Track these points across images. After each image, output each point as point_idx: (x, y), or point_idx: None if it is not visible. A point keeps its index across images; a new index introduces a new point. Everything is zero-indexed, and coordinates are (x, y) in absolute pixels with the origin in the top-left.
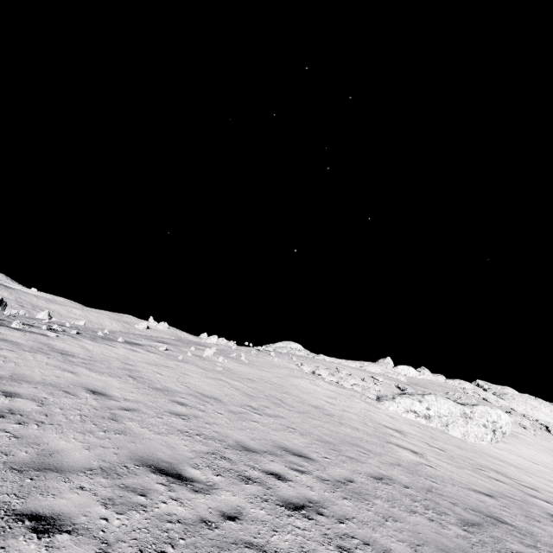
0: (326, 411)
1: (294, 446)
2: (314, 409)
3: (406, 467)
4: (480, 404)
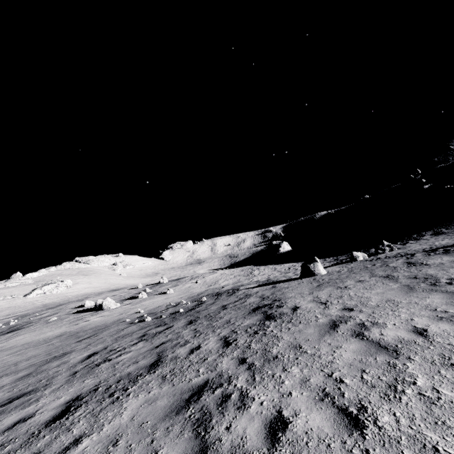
0: (13, 306)
1: (17, 311)
2: (9, 307)
3: (40, 304)
4: (62, 280)
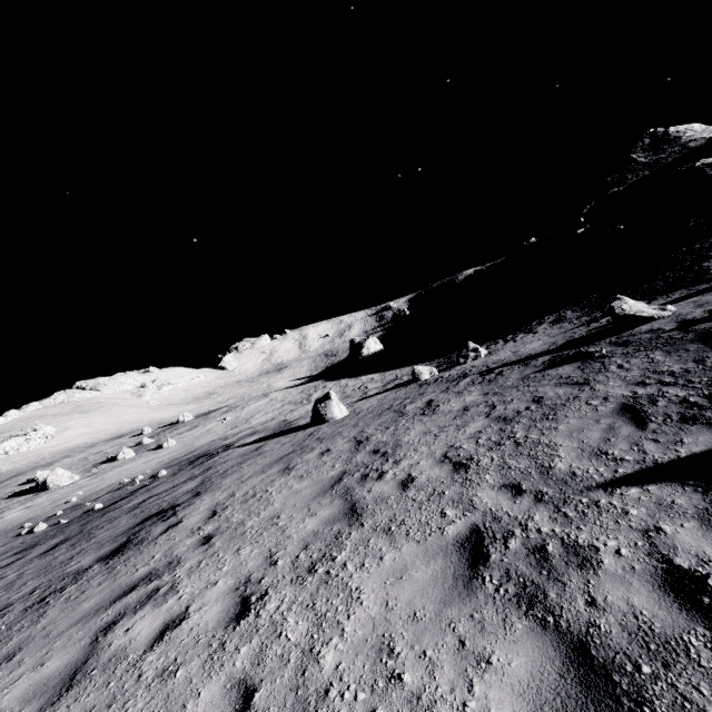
0: None
1: None
2: None
3: None
4: (37, 429)
